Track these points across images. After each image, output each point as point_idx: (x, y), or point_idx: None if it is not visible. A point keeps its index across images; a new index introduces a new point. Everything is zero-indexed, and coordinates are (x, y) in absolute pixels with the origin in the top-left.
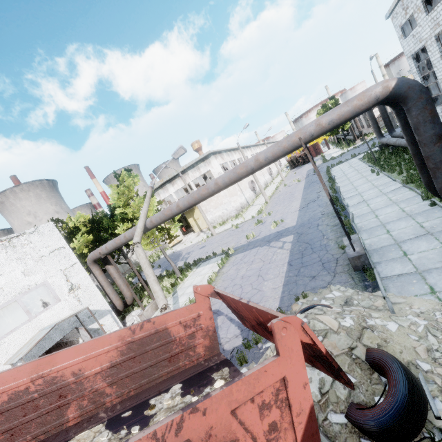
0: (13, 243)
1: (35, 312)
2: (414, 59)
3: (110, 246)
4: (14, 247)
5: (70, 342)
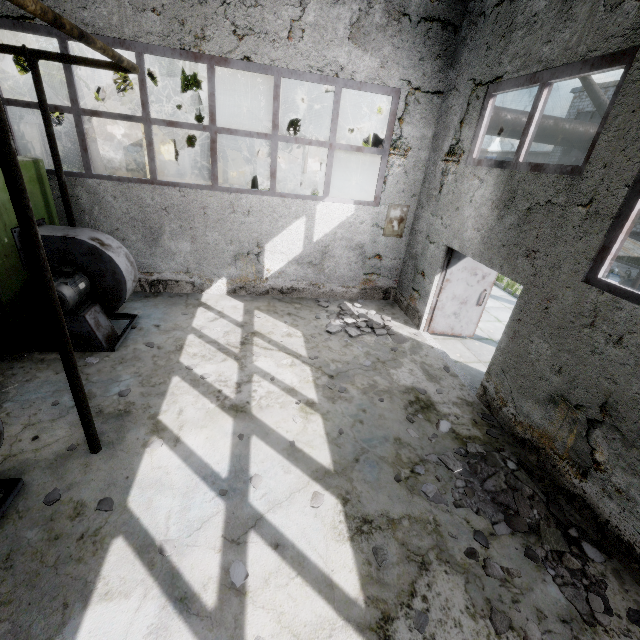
0: None
1: (10, 125)
2: (563, 149)
3: (510, 119)
4: None
5: (149, 284)
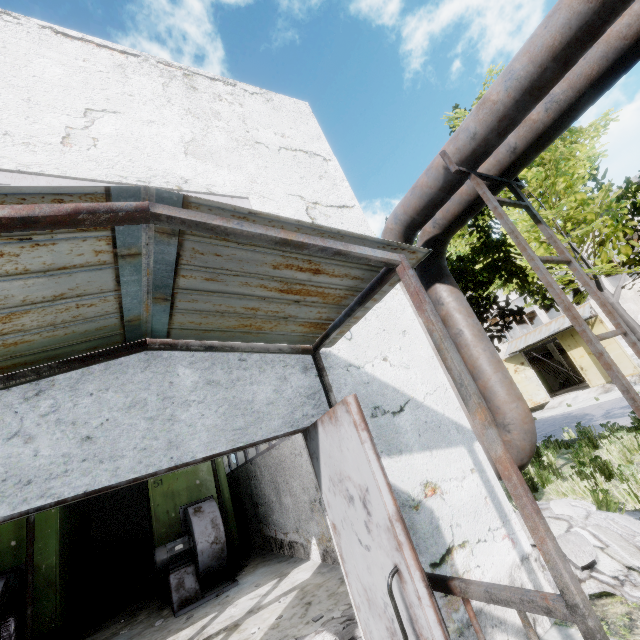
0: (195, 84)
1: None
2: None
3: (513, 71)
4: (193, 90)
5: (288, 546)
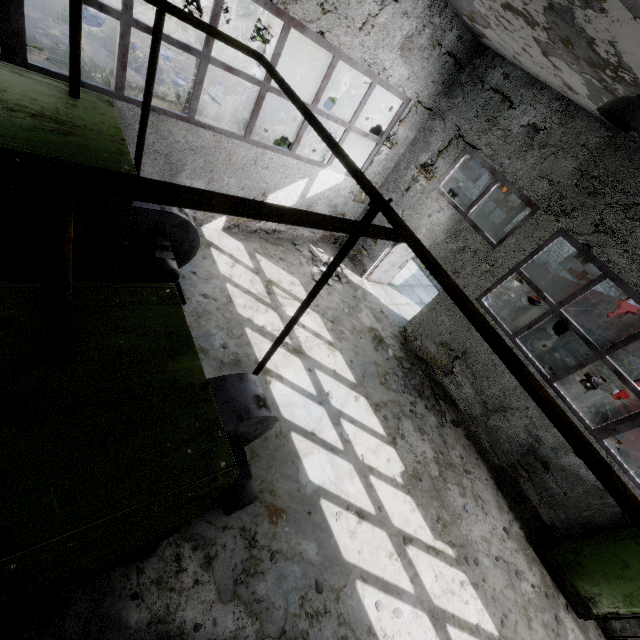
0: None
1: (22, 2)
2: None
3: None
4: None
5: None
